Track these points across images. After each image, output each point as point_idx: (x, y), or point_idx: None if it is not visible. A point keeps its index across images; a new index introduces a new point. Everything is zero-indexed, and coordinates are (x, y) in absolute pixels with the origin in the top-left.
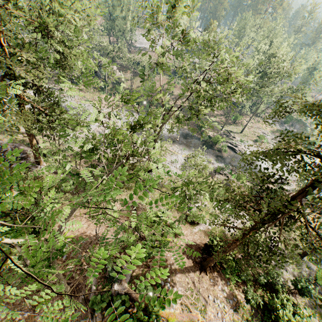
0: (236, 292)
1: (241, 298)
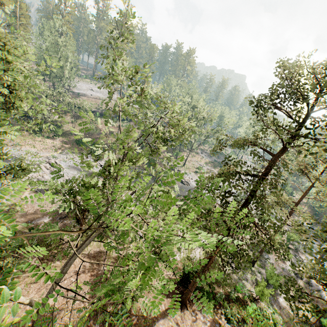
0: (216, 317)
1: (222, 321)
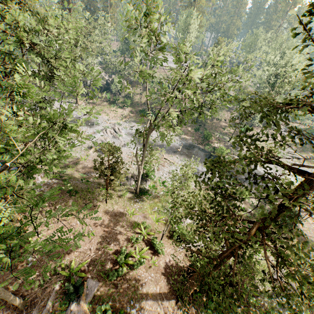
0: None
1: None
